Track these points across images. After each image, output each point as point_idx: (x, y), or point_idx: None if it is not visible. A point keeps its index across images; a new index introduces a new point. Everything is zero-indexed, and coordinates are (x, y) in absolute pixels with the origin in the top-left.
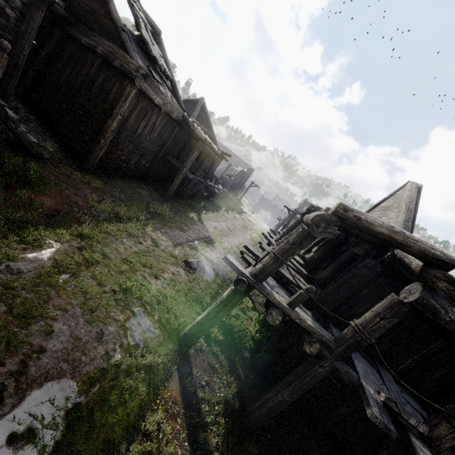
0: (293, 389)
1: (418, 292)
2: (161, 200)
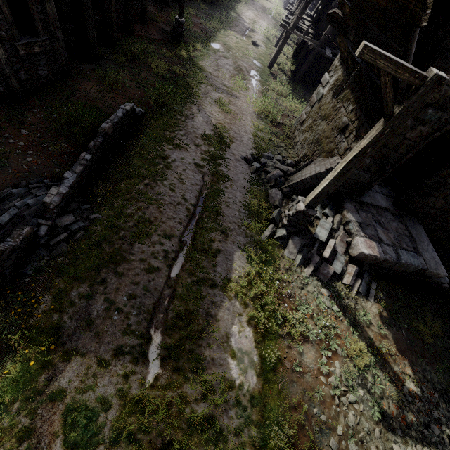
0: (307, 64)
1: None
2: (213, 9)
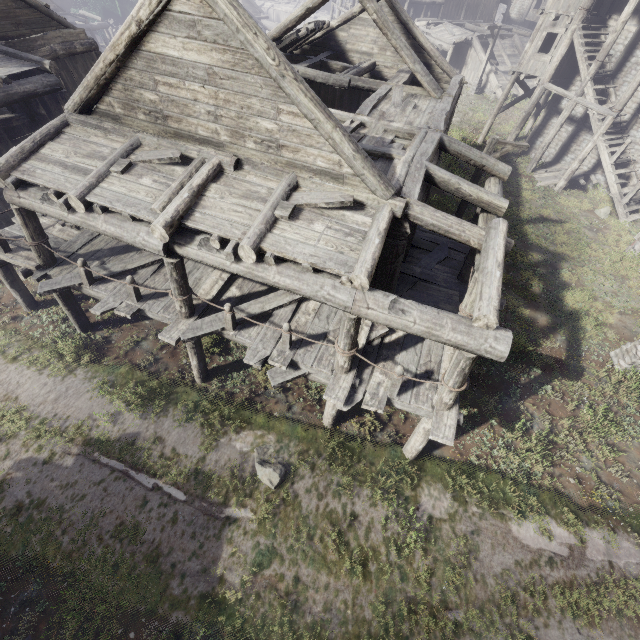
0: None
1: None
2: None
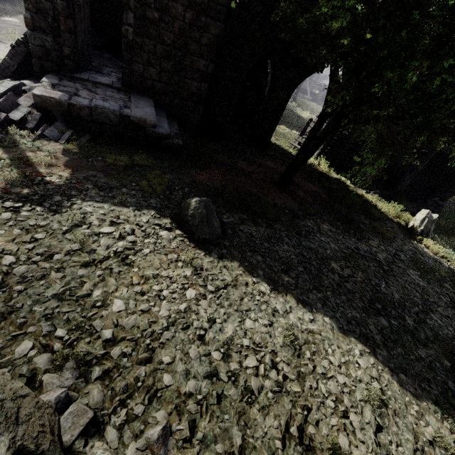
0: None
1: None
2: None
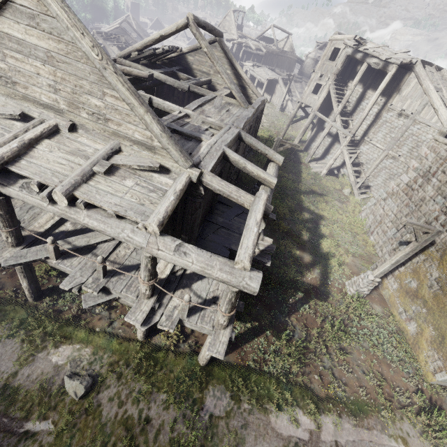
0: None
1: (262, 222)
2: None
